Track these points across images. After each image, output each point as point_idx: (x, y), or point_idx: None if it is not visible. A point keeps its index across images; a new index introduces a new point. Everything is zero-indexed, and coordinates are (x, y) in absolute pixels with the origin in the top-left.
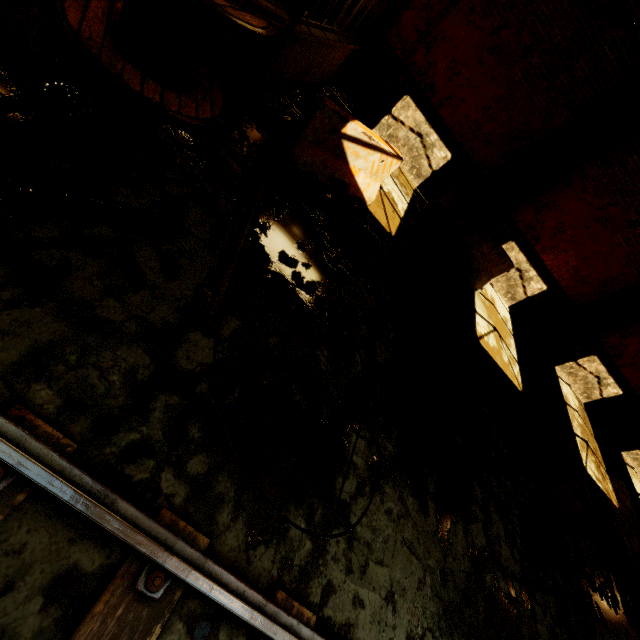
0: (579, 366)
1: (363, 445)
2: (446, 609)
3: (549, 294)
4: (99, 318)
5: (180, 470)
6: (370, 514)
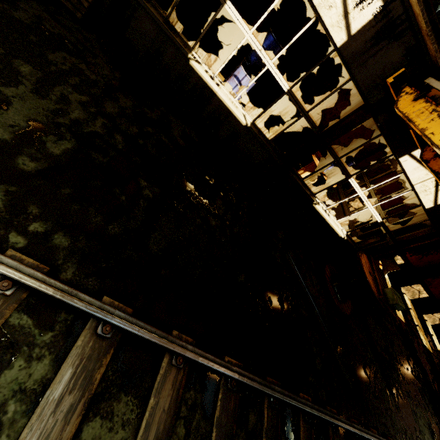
0: (411, 287)
1: (409, 399)
2: (433, 438)
3: (404, 264)
4: (388, 409)
5: (407, 438)
6: (418, 421)
